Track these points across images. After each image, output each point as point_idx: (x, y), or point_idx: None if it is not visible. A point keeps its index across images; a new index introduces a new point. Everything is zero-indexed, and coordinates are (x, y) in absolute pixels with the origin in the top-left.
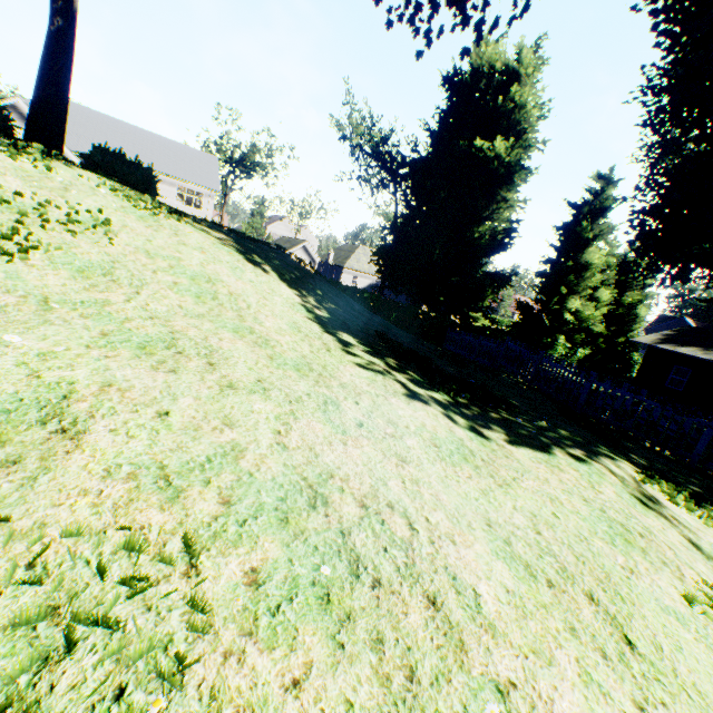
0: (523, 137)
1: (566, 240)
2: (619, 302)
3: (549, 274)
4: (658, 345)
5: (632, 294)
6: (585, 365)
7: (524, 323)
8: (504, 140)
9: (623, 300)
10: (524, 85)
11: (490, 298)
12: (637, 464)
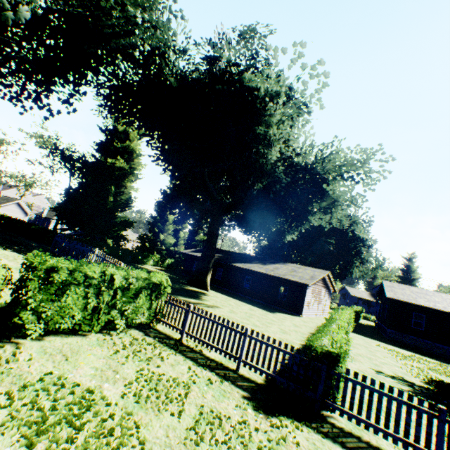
0: (137, 161)
1: (160, 207)
2: (195, 239)
3: (150, 222)
4: (188, 252)
5: (200, 236)
6: (174, 268)
7: (139, 246)
8: (127, 160)
9: (196, 238)
10: (135, 140)
11: (119, 232)
12: (4, 244)
